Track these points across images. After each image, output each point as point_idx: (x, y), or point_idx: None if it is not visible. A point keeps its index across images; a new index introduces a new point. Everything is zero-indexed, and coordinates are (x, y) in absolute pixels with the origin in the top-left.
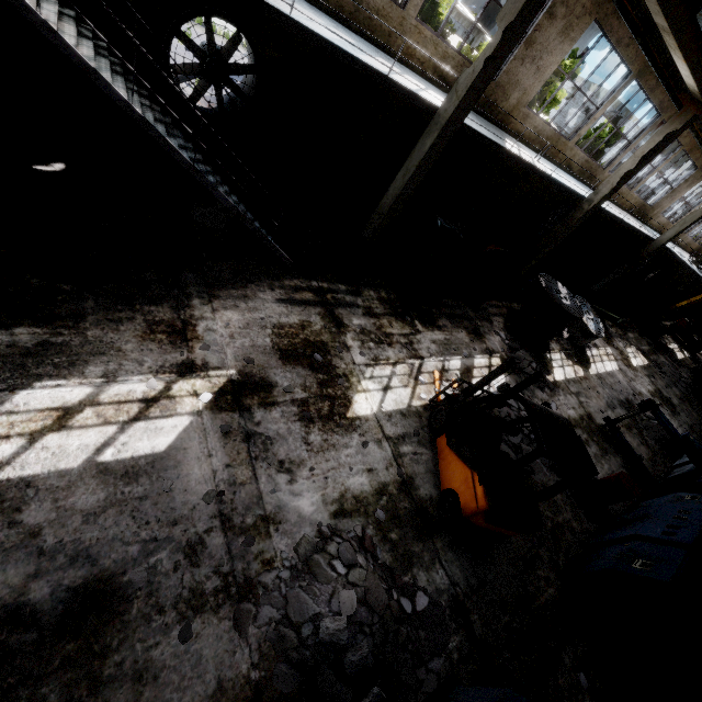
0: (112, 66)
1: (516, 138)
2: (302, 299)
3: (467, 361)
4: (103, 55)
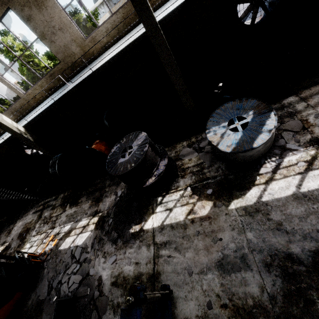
0: None
1: (108, 49)
2: (38, 210)
3: (74, 224)
4: None
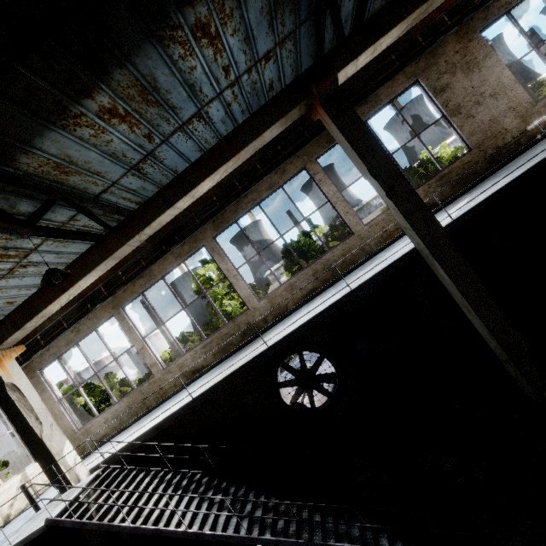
0: (199, 489)
1: None
2: None
3: None
4: (191, 490)
